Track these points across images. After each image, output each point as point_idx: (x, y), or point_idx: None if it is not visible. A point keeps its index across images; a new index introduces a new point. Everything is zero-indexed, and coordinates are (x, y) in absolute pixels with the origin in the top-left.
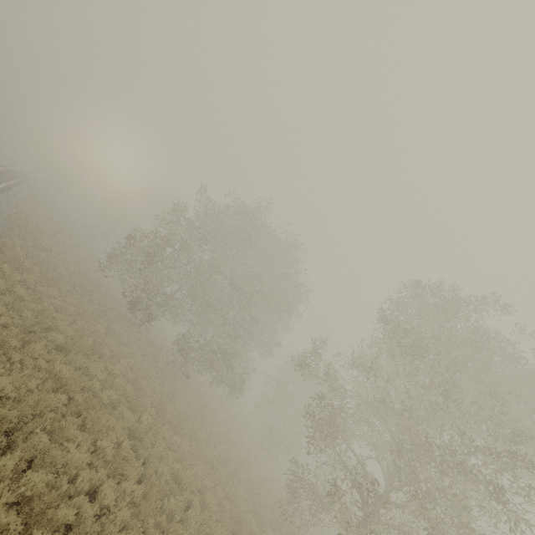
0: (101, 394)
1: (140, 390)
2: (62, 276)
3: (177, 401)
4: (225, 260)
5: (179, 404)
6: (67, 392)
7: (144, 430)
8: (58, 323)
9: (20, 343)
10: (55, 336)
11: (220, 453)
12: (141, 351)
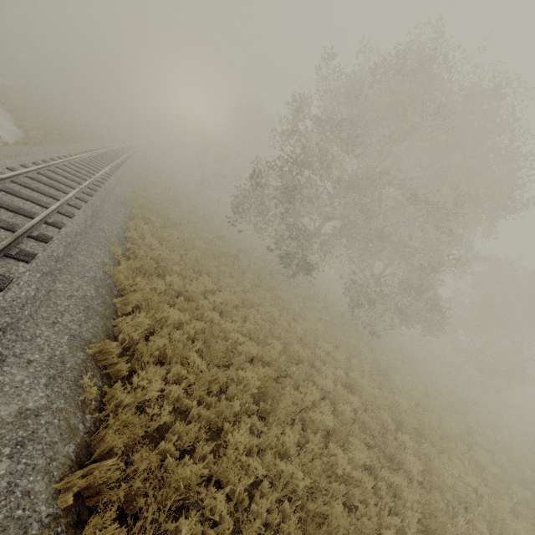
0: (357, 477)
1: (361, 394)
2: (203, 253)
3: (389, 374)
4: (380, 161)
5: (397, 381)
6: (324, 530)
7: (436, 509)
8: (232, 338)
9: (211, 455)
10: (243, 375)
11: (484, 445)
12: (317, 315)
